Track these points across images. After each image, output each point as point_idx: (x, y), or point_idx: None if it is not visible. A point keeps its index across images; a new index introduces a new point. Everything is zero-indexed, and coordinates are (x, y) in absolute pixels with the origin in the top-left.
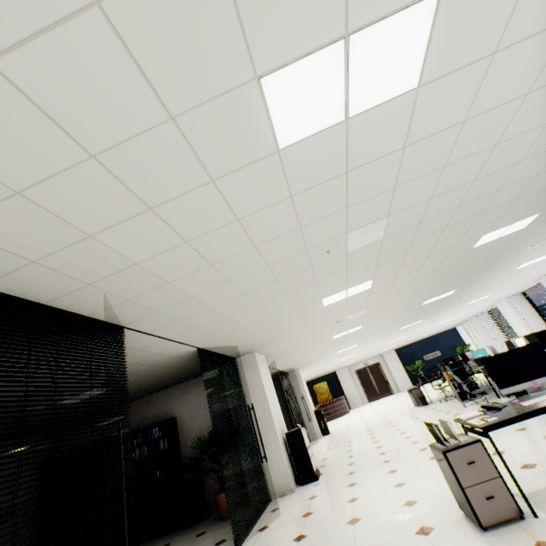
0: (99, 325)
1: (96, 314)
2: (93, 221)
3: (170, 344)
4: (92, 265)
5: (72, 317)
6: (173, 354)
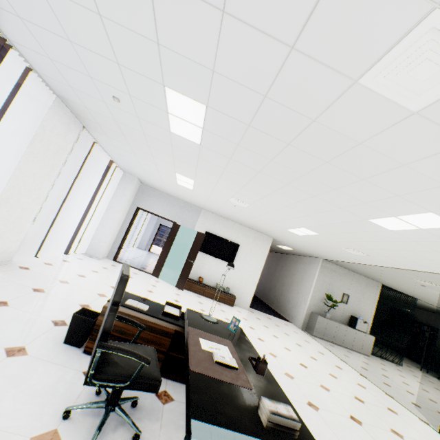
0: (409, 296)
1: (409, 295)
2: (412, 291)
3: (435, 306)
4: (411, 293)
5: (403, 293)
6: (438, 309)
